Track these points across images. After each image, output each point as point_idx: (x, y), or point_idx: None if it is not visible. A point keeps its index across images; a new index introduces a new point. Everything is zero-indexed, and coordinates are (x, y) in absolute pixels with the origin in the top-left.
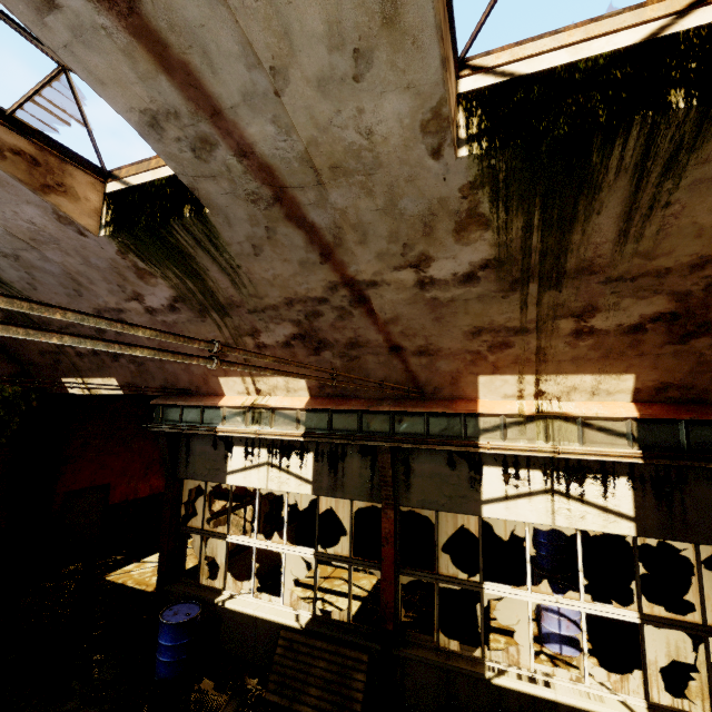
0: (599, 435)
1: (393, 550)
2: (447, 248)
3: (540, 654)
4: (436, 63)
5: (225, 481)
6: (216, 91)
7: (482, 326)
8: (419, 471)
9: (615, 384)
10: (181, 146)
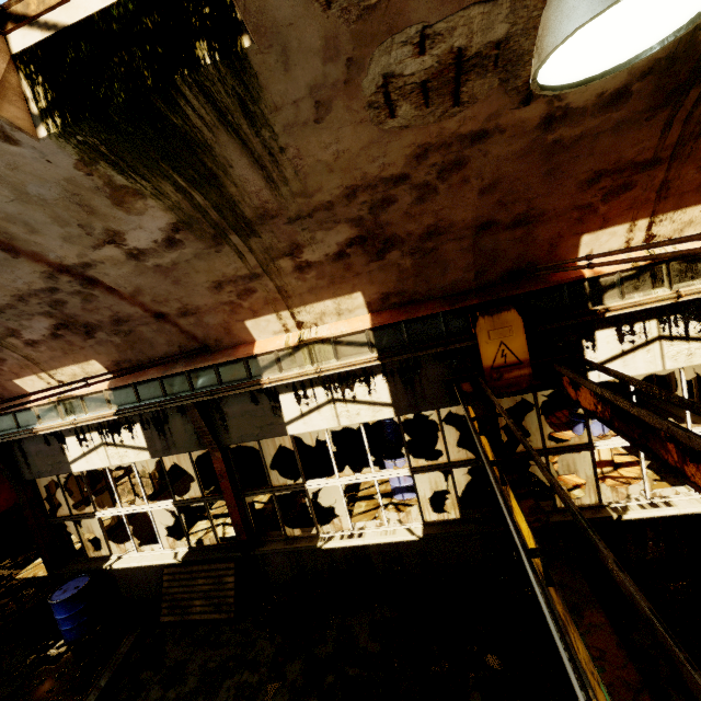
0: (348, 349)
1: (229, 482)
2: (126, 220)
3: (389, 505)
4: None
5: (71, 470)
6: None
7: (219, 280)
8: (232, 413)
9: (351, 303)
10: None
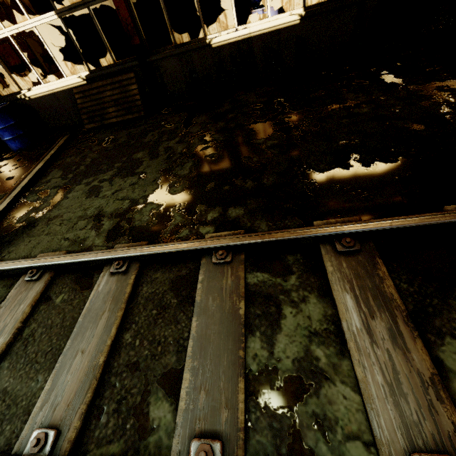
0: None
1: None
2: None
3: None
4: None
5: None
6: None
7: None
8: None
9: None
10: None
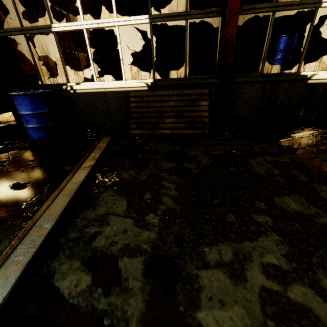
0: None
1: None
2: None
3: None
4: None
5: None
6: None
7: None
8: None
9: None
10: None
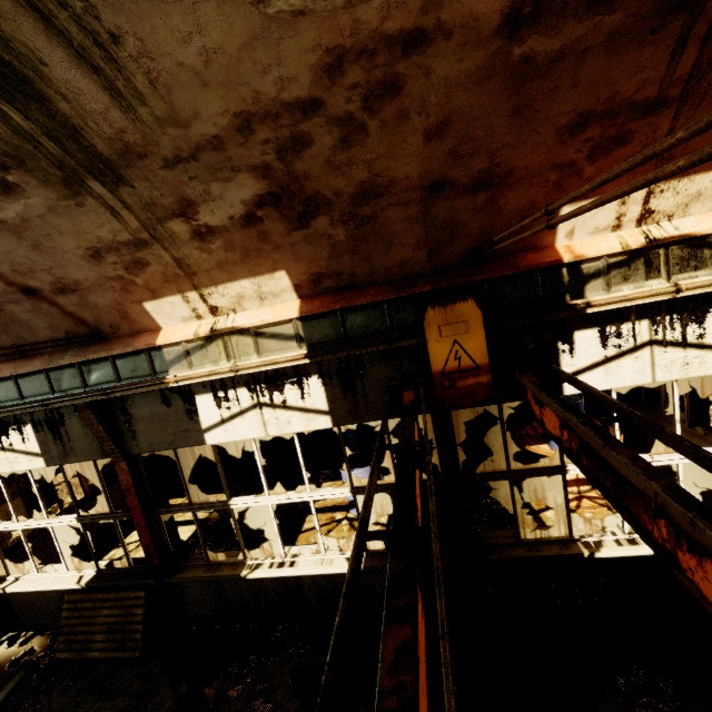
0: (272, 343)
1: (137, 498)
2: None
3: (343, 521)
4: None
5: None
6: None
7: (94, 246)
8: (139, 416)
9: (274, 284)
10: None
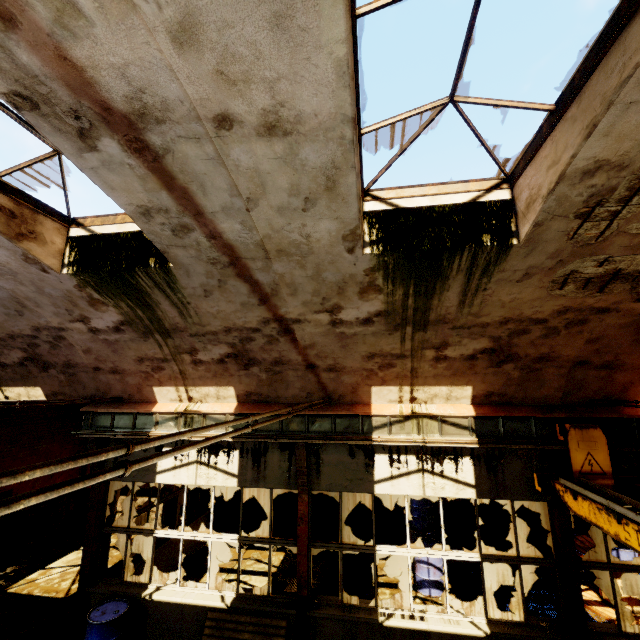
0: (451, 428)
1: (307, 527)
2: (353, 302)
3: (415, 599)
4: (355, 210)
5: (154, 480)
6: (203, 203)
7: (375, 352)
8: (328, 460)
9: (461, 392)
10: (164, 227)
